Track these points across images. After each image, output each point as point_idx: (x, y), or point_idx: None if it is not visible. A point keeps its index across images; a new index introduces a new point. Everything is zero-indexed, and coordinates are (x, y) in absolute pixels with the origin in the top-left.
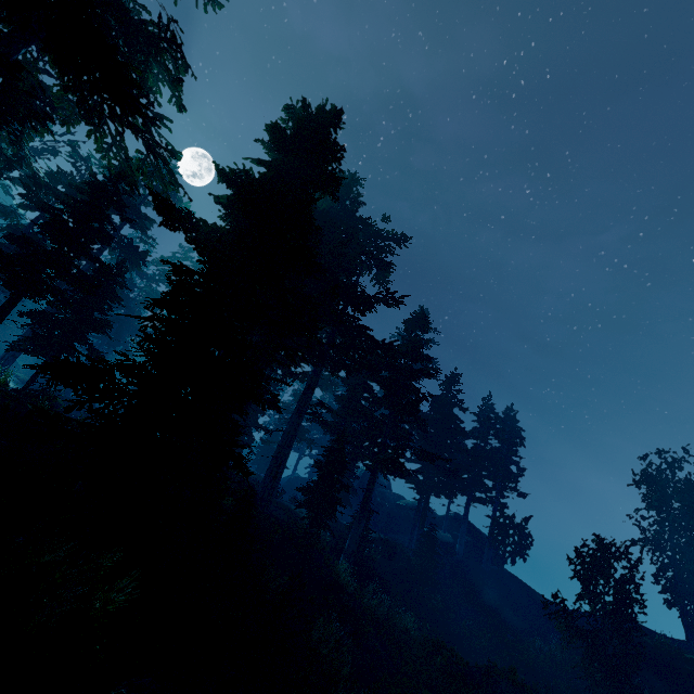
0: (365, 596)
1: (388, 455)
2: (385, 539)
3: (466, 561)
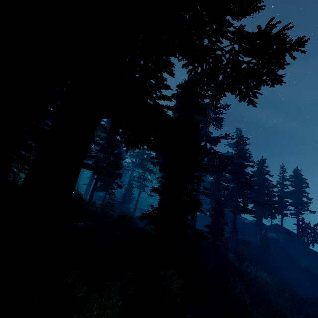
0: (244, 268)
1: (241, 207)
2: (244, 240)
3: (287, 246)
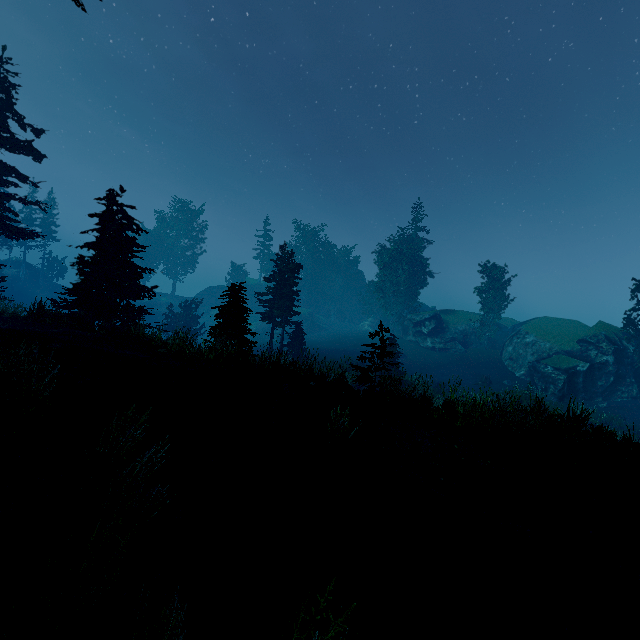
0: None
1: None
2: None
3: (29, 283)
